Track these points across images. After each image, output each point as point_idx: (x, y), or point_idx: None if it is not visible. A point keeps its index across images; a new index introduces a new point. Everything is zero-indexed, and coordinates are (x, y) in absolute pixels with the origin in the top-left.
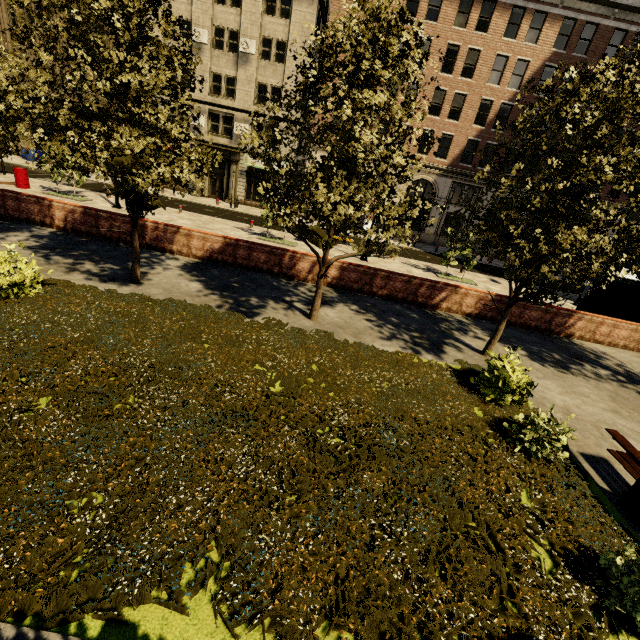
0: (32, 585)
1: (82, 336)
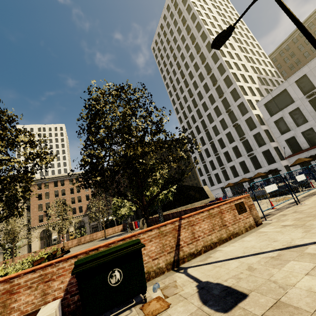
0: None
1: None
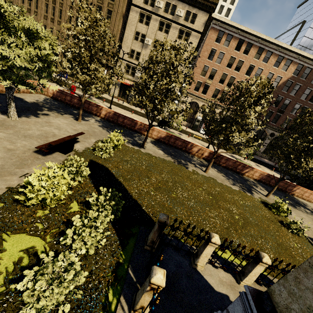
0: (189, 239)
1: (146, 168)
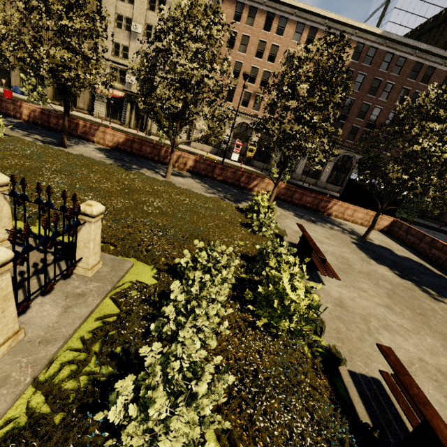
0: None
1: (20, 154)
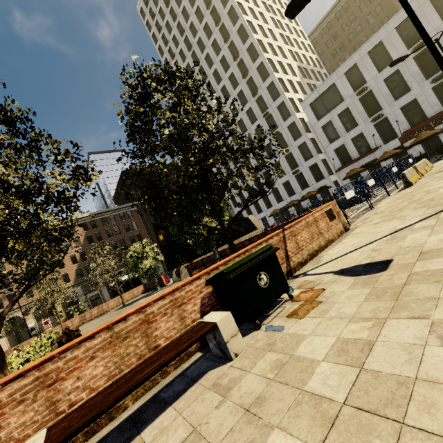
0: None
1: None
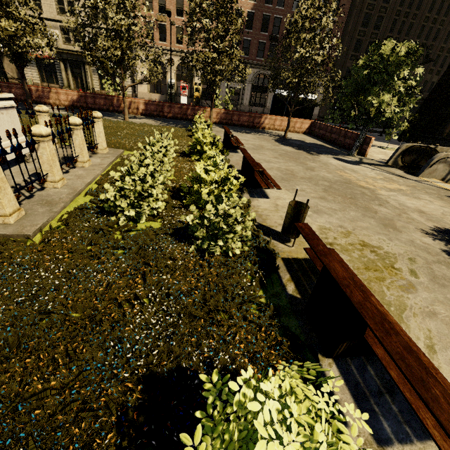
0: None
1: None
